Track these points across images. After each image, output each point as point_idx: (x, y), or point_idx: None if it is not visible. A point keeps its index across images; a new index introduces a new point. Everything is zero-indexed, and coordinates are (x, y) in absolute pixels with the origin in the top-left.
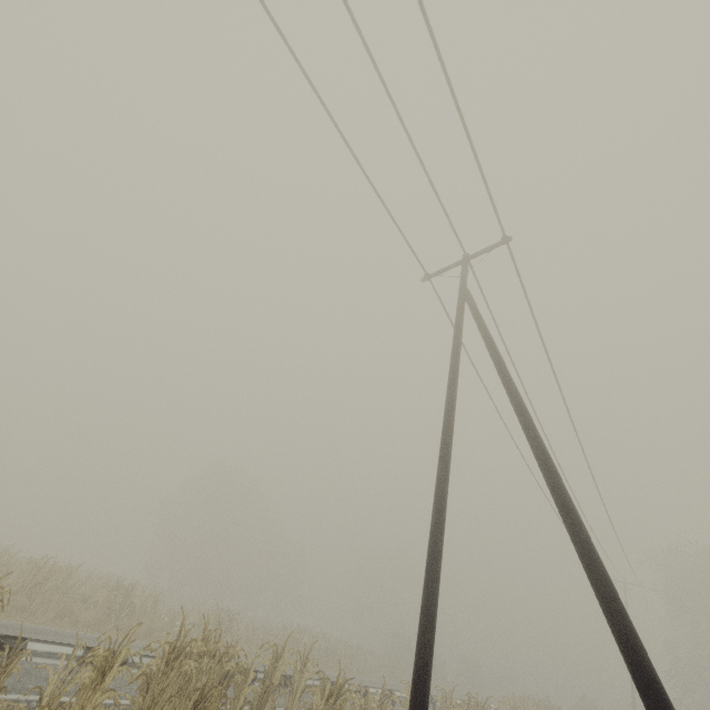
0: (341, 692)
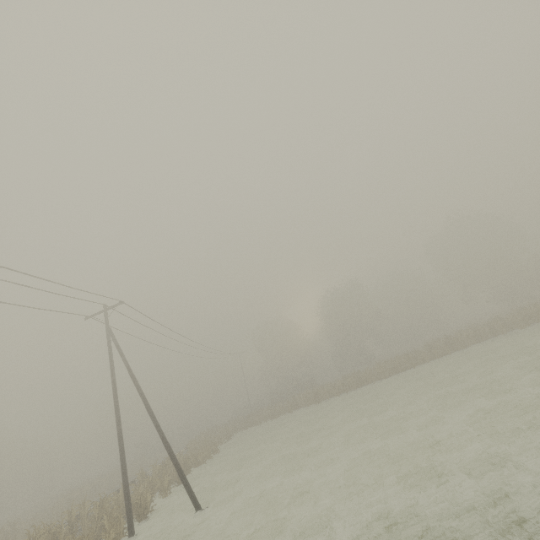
0: (104, 502)
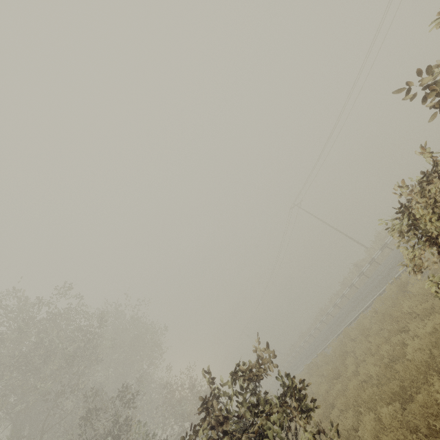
0: None
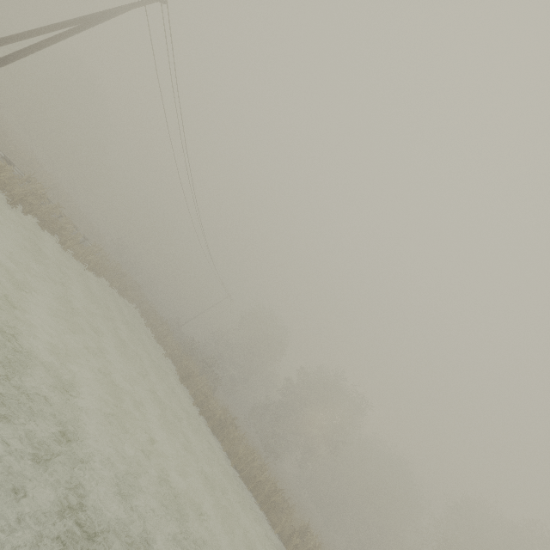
0: None
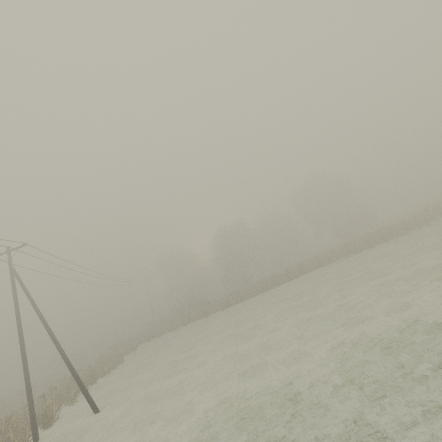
0: (10, 418)
